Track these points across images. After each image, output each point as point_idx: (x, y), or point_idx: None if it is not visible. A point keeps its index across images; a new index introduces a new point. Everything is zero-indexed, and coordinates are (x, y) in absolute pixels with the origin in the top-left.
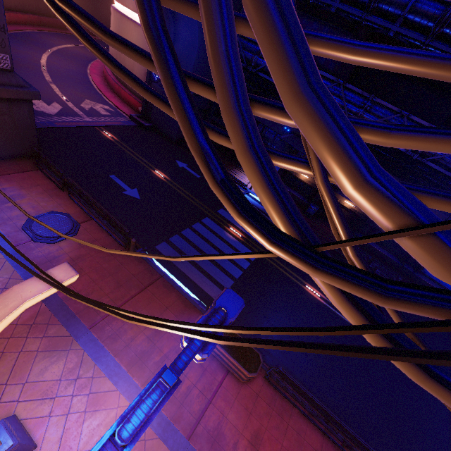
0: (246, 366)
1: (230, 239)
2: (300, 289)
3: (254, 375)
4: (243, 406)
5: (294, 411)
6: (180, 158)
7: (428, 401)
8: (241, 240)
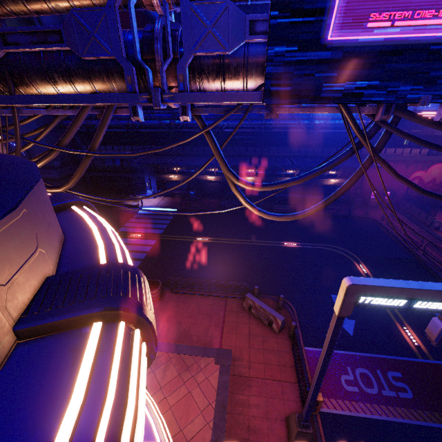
0: (150, 289)
1: (132, 241)
2: (193, 243)
3: (156, 290)
4: (159, 310)
5: (193, 297)
6: None
7: (286, 253)
8: (142, 238)
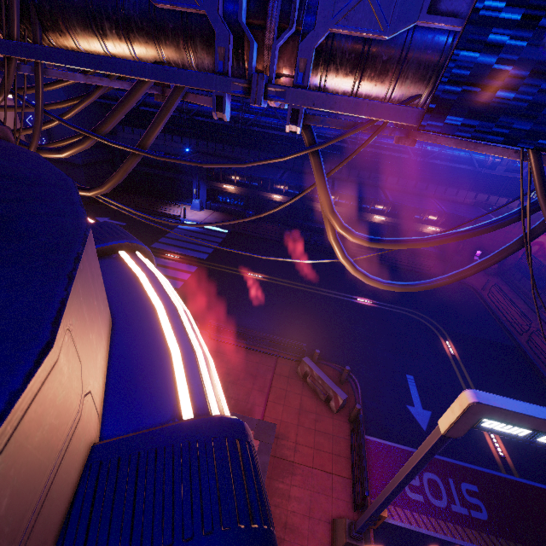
0: None
1: (167, 263)
2: (243, 278)
3: None
4: None
5: (237, 349)
6: (100, 214)
7: (358, 312)
8: (180, 261)
